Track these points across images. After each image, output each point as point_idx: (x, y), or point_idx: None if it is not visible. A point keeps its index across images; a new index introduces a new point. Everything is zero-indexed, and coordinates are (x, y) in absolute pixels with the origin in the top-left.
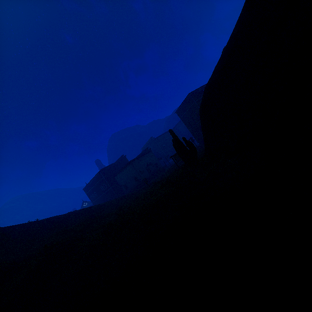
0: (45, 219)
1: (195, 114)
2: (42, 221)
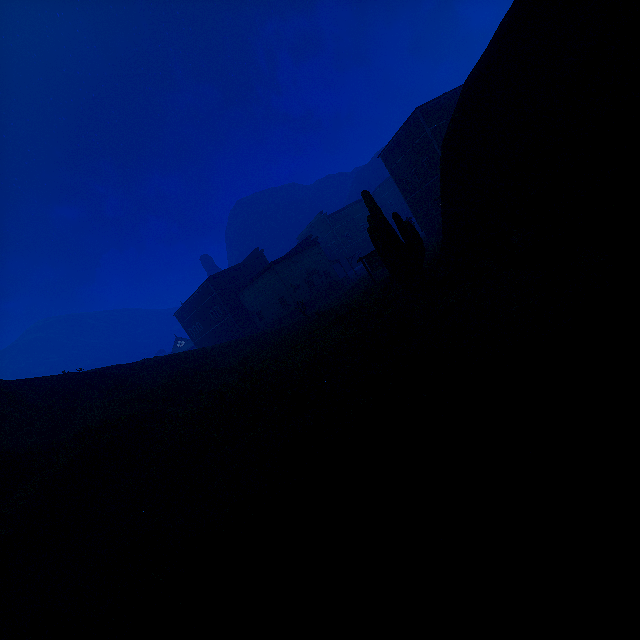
0: (96, 370)
1: (424, 162)
2: (88, 373)
